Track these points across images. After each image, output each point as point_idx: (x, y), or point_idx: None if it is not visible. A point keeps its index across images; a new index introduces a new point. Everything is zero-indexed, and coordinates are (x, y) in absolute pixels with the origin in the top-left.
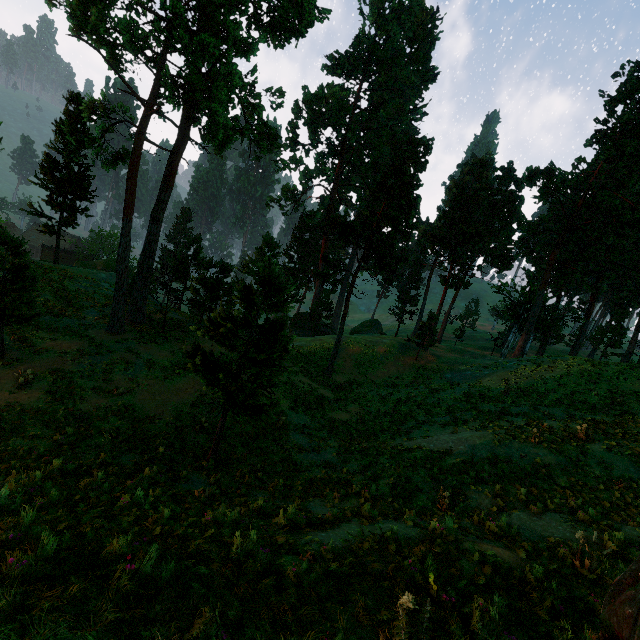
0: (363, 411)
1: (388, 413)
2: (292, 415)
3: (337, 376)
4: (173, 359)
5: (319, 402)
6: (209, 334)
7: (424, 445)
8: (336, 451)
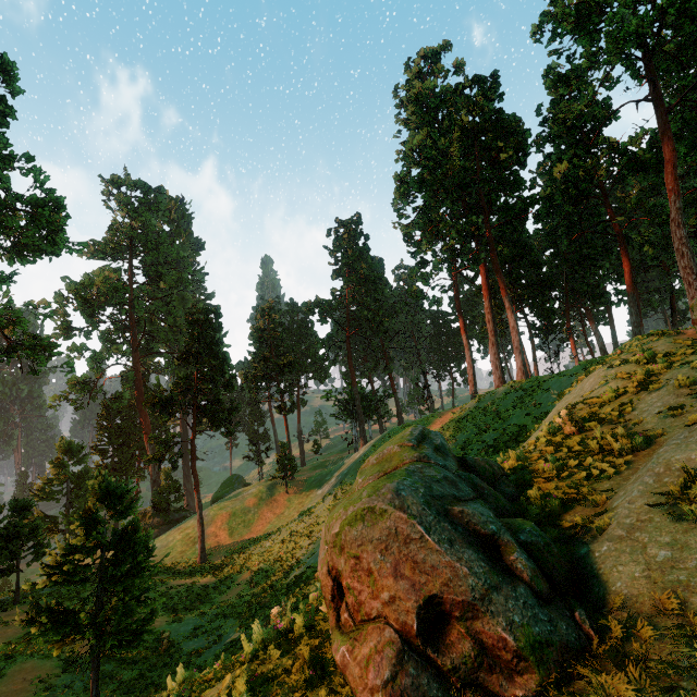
0: (254, 573)
1: (277, 558)
2: (176, 627)
3: (214, 557)
4: None
5: (203, 595)
6: (52, 580)
7: (312, 562)
8: (238, 625)
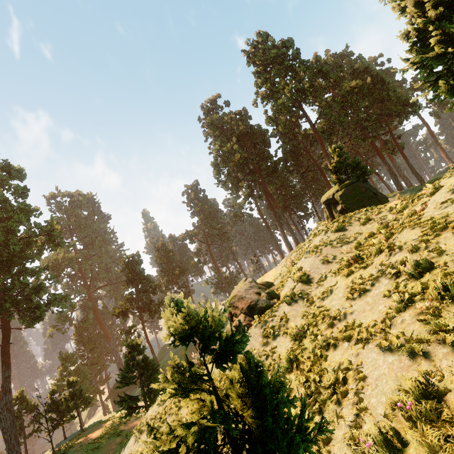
0: None
1: None
2: None
3: None
4: (84, 450)
5: None
6: (125, 383)
7: None
8: None
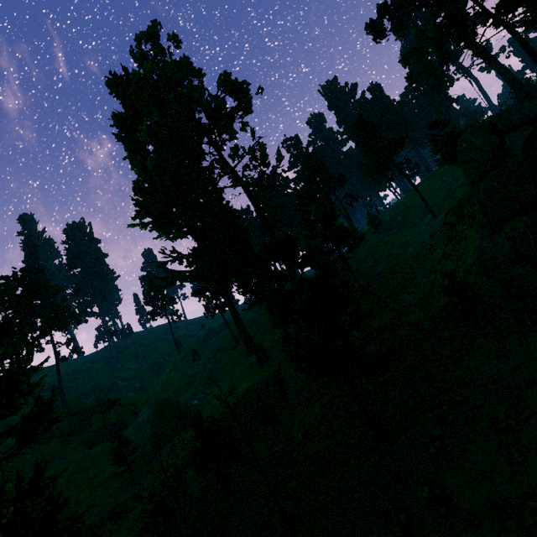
0: None
1: None
2: None
3: None
4: None
5: None
6: None
7: None
8: None
